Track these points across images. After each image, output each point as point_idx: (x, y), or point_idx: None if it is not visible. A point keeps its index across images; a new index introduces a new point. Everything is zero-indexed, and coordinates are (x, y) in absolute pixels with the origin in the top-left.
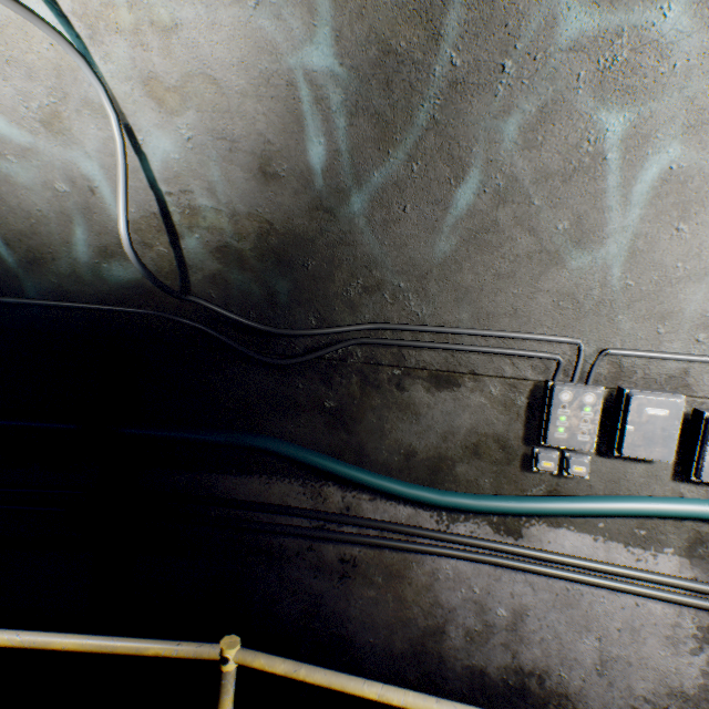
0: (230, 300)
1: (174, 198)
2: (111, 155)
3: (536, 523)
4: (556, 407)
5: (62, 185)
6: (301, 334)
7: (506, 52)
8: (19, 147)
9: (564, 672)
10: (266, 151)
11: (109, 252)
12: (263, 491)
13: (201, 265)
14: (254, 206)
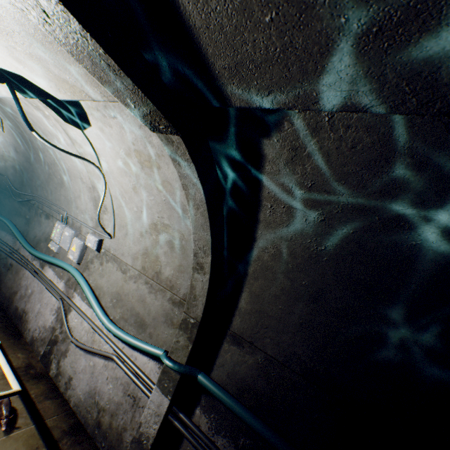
0: (15, 181)
1: (5, 152)
2: None
3: (48, 265)
4: (55, 228)
5: None
6: (20, 192)
7: (31, 137)
8: None
9: (31, 314)
10: (15, 146)
11: None
12: (5, 237)
13: (10, 170)
14: (17, 158)
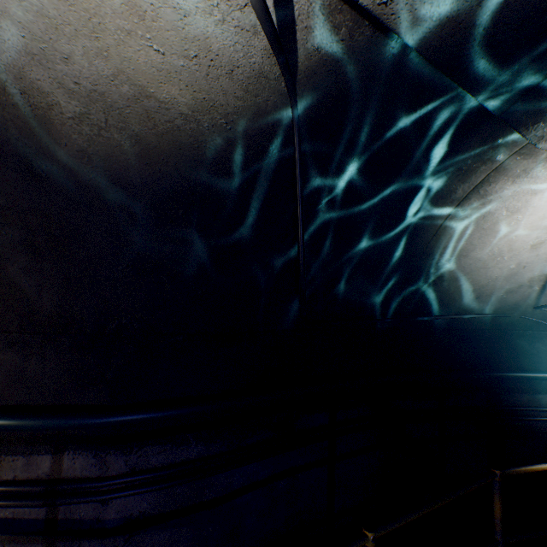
0: None
1: None
2: (546, 254)
3: None
4: None
5: (513, 266)
6: None
7: None
8: (511, 254)
9: None
10: None
11: (509, 290)
12: None
13: None
14: None
